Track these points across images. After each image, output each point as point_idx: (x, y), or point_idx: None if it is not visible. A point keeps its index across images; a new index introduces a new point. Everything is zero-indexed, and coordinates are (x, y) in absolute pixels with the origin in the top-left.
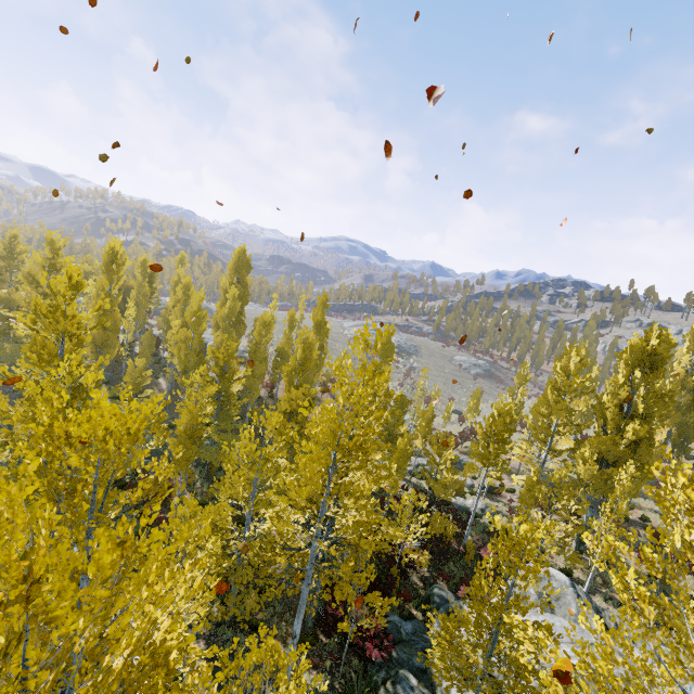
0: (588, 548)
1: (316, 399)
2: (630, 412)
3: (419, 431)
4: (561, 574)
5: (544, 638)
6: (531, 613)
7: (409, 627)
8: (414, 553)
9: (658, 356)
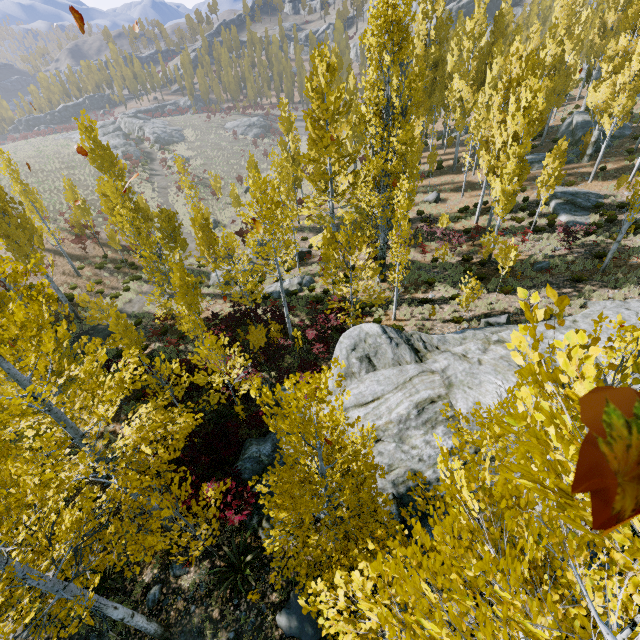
0: (388, 265)
1: (5, 295)
2: (390, 116)
3: (200, 245)
4: (373, 326)
5: (364, 582)
6: (359, 383)
7: (268, 448)
8: (245, 382)
9: (402, 20)
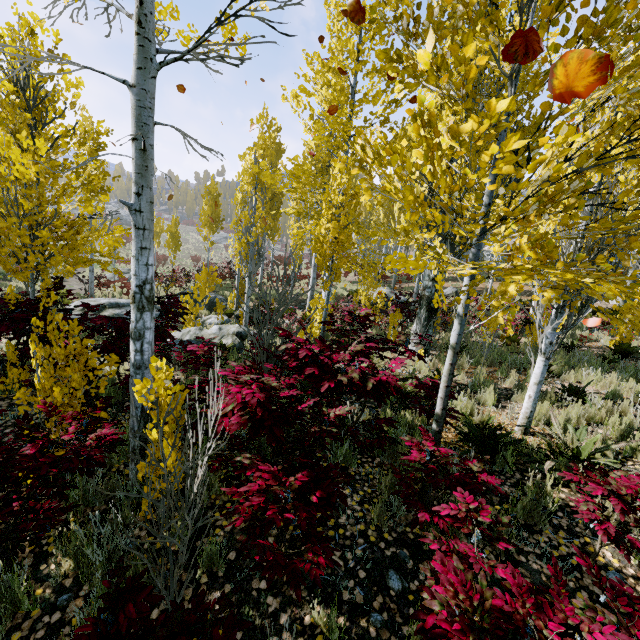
0: None
1: None
2: None
3: None
4: None
5: None
6: None
7: None
8: None
9: None
